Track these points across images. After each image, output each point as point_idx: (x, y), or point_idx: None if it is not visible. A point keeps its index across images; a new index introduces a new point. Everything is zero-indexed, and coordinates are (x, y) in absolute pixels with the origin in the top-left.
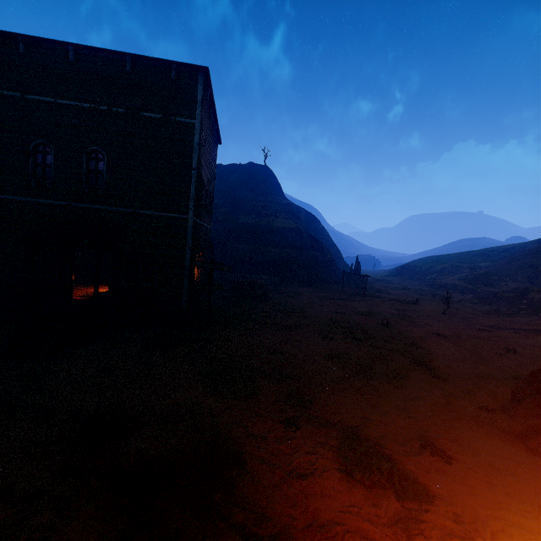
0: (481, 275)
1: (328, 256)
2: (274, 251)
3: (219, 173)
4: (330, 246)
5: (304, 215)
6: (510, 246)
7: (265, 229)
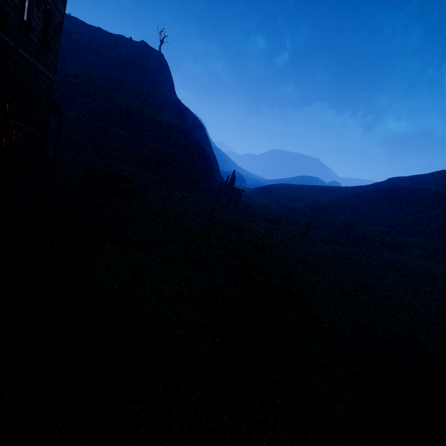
0: (322, 207)
1: (208, 164)
2: (153, 145)
3: (103, 40)
4: (211, 156)
5: (192, 119)
6: (339, 187)
7: (147, 119)
